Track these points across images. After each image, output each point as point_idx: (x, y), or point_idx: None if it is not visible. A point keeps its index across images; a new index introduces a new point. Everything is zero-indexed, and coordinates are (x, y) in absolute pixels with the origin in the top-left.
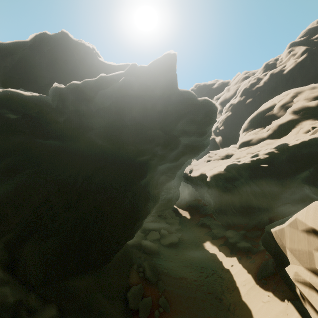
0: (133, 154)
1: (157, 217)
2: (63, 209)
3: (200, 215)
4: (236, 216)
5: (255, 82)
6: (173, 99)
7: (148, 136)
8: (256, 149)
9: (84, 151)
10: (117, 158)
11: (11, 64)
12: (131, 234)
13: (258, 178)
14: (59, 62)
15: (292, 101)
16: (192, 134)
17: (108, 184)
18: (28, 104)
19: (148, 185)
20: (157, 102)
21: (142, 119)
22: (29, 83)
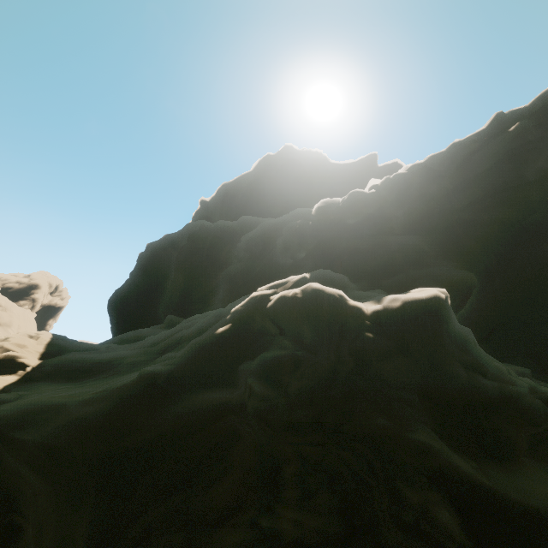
0: None
1: None
2: (492, 294)
3: None
4: None
5: None
6: None
7: None
8: None
9: (466, 232)
10: (530, 226)
11: (243, 200)
12: None
13: None
14: (290, 181)
15: None
16: None
17: (546, 253)
18: (369, 202)
19: None
20: None
21: None
22: (263, 215)
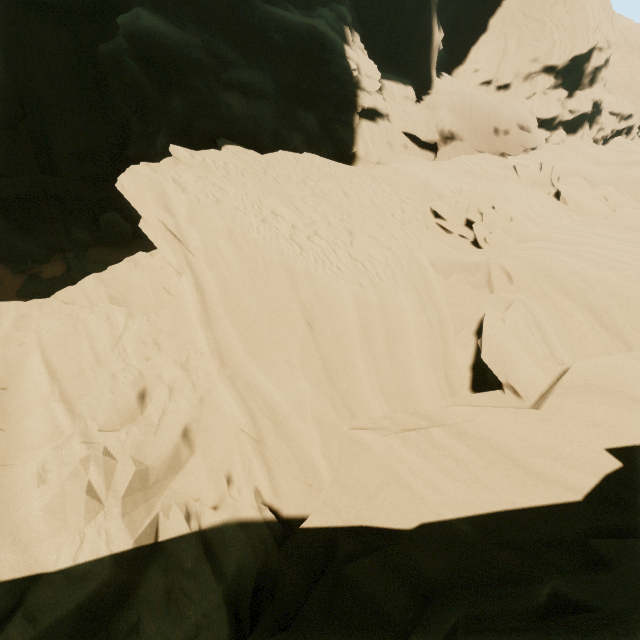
0: None
1: None
2: None
3: None
4: None
5: None
6: None
7: None
8: None
9: None
10: None
11: None
12: None
13: None
14: None
15: (600, 70)
16: None
17: None
18: None
19: None
20: None
21: None
22: None
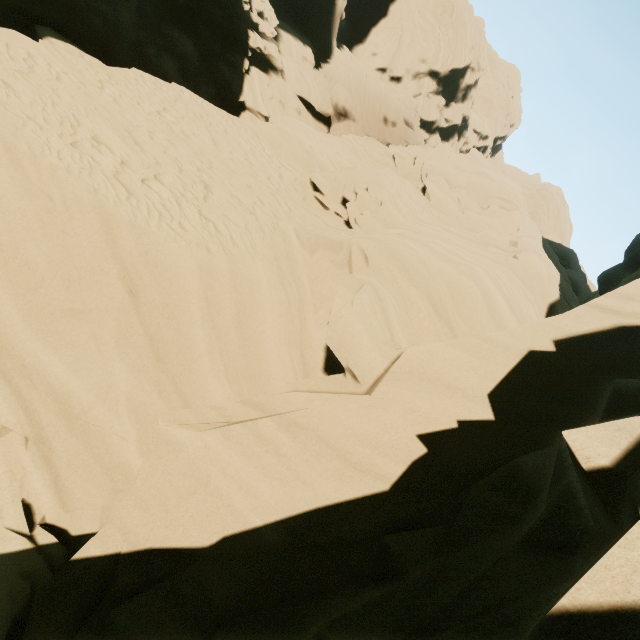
0: None
1: None
2: None
3: None
4: None
5: None
6: None
7: None
8: None
9: None
10: None
11: None
12: None
13: None
14: None
15: (471, 89)
16: None
17: None
18: None
19: None
20: None
21: None
22: None
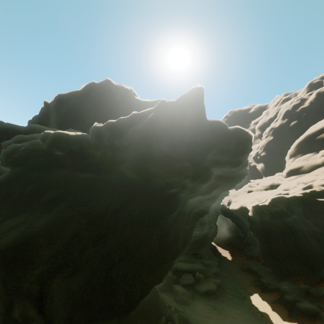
0: (162, 187)
1: (191, 255)
2: (92, 244)
3: (244, 257)
4: (292, 263)
5: (298, 103)
6: (202, 129)
7: (175, 168)
8: (309, 178)
9: (115, 183)
10: (145, 191)
11: (66, 109)
12: (160, 277)
13: (316, 215)
14: (102, 104)
15: None
16: (224, 165)
17: (135, 219)
18: (72, 142)
19: (178, 219)
20: (185, 134)
21: (171, 151)
22: (78, 123)
